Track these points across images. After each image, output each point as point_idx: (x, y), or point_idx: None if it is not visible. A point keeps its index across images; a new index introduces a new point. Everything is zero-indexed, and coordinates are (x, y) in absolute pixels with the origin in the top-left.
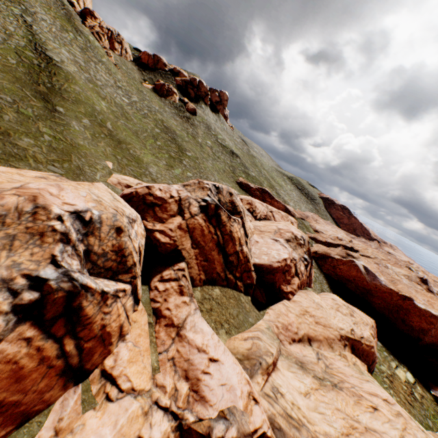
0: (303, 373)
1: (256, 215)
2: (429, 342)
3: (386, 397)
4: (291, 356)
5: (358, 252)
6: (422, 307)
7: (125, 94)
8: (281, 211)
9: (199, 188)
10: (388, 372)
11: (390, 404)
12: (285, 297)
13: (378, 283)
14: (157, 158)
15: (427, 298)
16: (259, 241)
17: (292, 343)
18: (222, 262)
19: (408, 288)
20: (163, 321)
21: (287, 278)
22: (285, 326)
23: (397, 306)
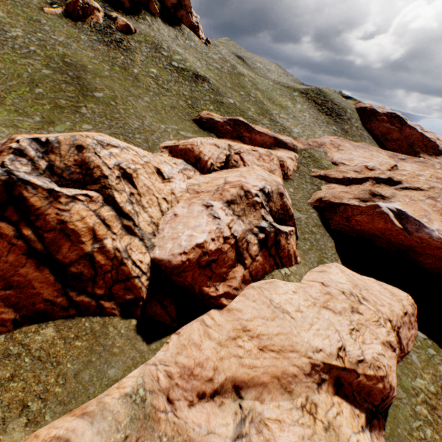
0: None
1: (203, 166)
2: None
3: None
4: (180, 436)
5: (401, 184)
6: None
7: None
8: (259, 148)
9: None
10: (430, 389)
11: None
12: (216, 303)
13: (425, 236)
14: (22, 115)
15: None
16: (179, 213)
17: (196, 404)
18: (53, 280)
19: None
20: None
21: (218, 272)
22: (187, 371)
23: None
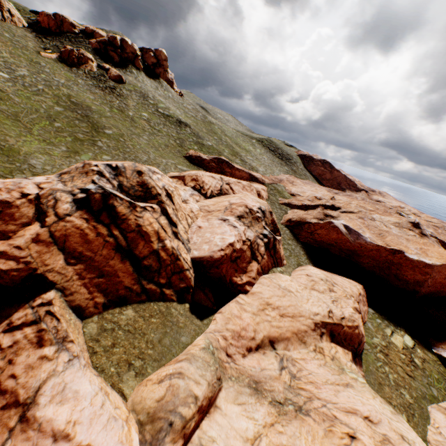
0: (256, 400)
1: (205, 193)
2: (427, 292)
3: (368, 412)
4: (243, 375)
5: (341, 209)
6: (415, 258)
7: (4, 67)
8: (242, 181)
9: (81, 174)
10: (382, 344)
11: (373, 423)
12: (242, 290)
13: (362, 242)
14: (50, 144)
15: (419, 245)
16: (202, 225)
17: (247, 355)
18: (131, 271)
19: (399, 238)
20: (1, 400)
21: (241, 267)
22: (236, 334)
23: (387, 263)
